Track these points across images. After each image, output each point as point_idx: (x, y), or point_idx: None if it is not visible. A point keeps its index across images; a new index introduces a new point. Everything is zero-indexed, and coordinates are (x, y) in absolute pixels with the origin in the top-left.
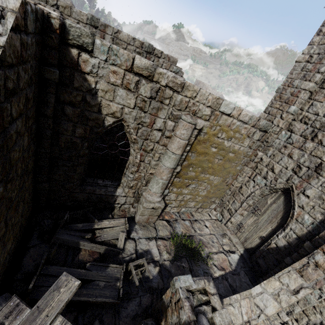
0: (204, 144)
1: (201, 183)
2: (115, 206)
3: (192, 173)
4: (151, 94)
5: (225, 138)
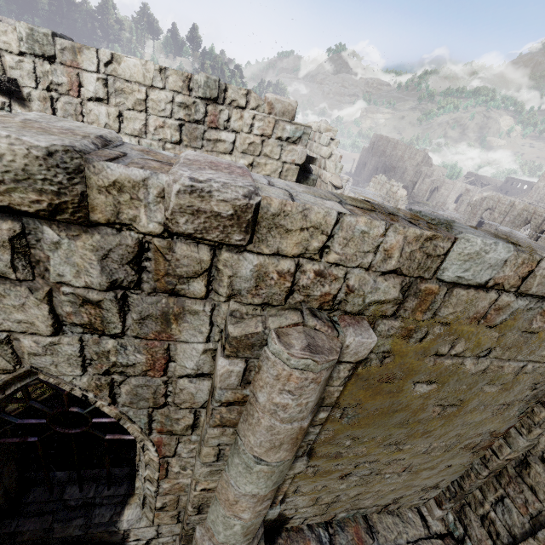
0: (388, 383)
1: (388, 464)
2: (131, 544)
3: (354, 451)
4: (110, 273)
5: (467, 353)
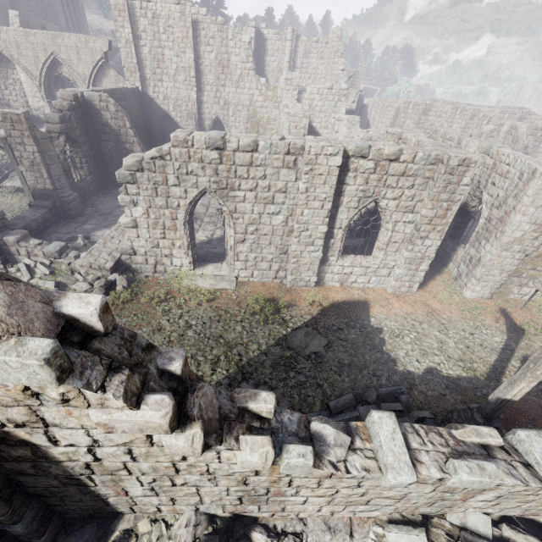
0: None
1: None
2: None
3: None
4: (541, 135)
5: None
